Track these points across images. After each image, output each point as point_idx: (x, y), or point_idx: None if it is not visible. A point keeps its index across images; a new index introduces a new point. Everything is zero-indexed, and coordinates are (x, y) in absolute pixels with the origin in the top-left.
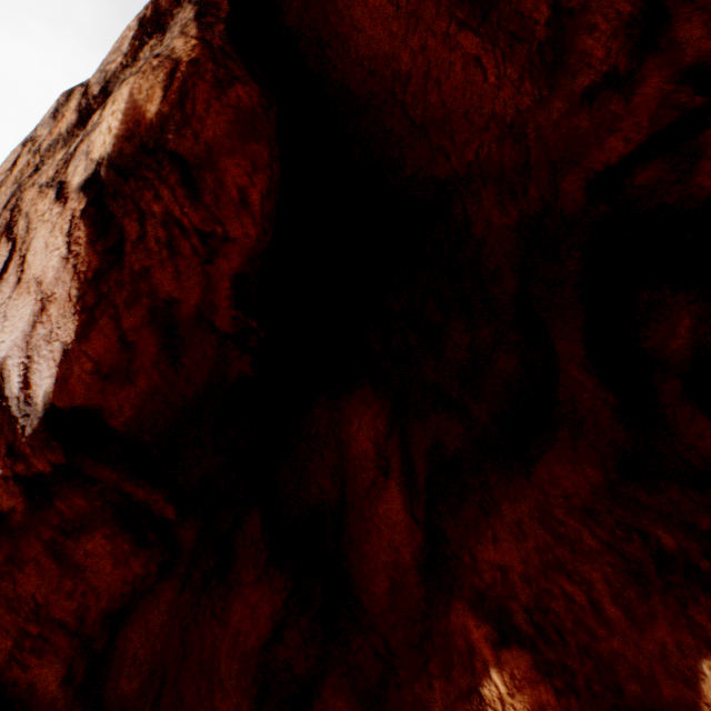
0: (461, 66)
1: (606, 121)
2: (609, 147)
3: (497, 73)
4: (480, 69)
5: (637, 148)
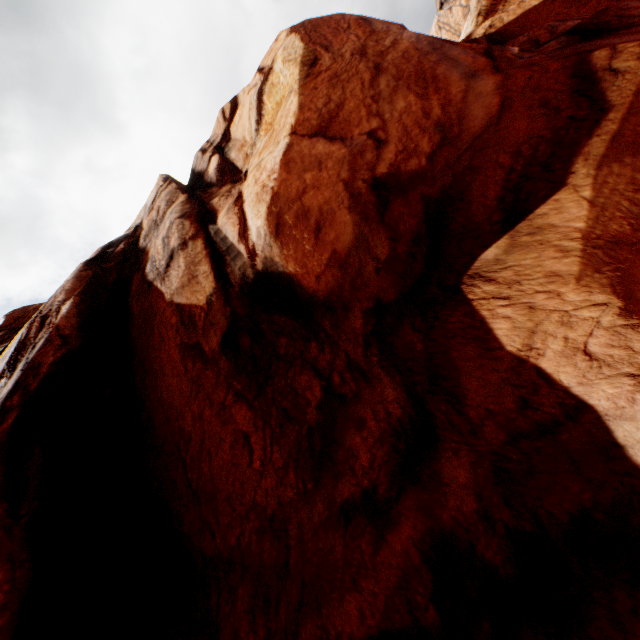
0: (231, 441)
1: (354, 560)
2: (347, 607)
3: (263, 455)
4: (248, 448)
5: (366, 638)
